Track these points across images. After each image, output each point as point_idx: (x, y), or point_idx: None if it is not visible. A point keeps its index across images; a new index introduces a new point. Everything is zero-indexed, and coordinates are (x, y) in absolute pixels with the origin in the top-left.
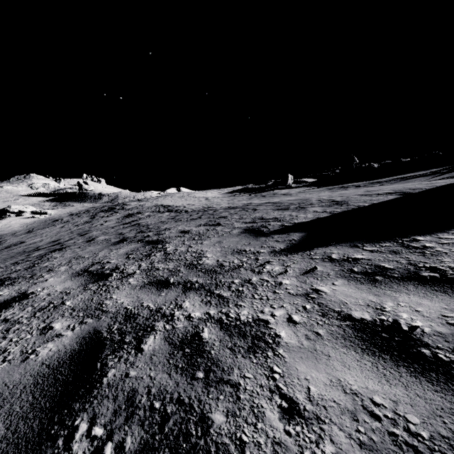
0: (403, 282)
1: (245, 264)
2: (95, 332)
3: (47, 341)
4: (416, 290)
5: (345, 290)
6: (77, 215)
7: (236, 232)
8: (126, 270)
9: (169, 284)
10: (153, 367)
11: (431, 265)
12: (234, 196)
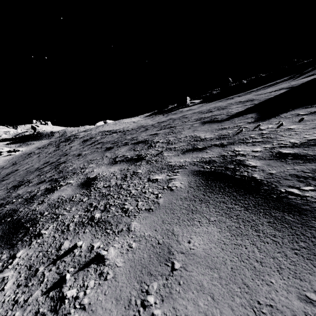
0: None
1: (243, 129)
2: (197, 171)
3: (168, 182)
4: None
5: None
6: (44, 147)
7: (198, 125)
8: (150, 153)
9: (201, 148)
10: (282, 167)
11: None
12: (152, 117)
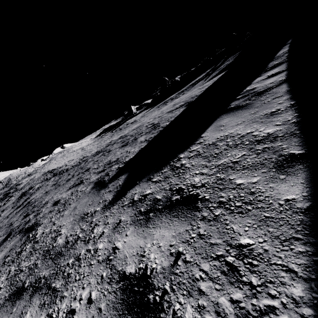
0: (161, 214)
1: (80, 236)
2: None
3: None
4: (165, 221)
5: (130, 240)
6: None
7: (89, 189)
8: None
9: (23, 290)
10: None
11: (179, 186)
12: (101, 137)
